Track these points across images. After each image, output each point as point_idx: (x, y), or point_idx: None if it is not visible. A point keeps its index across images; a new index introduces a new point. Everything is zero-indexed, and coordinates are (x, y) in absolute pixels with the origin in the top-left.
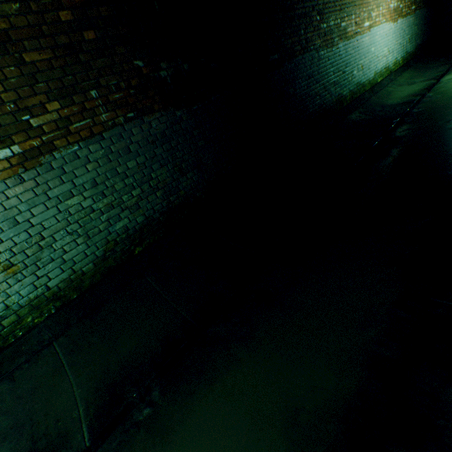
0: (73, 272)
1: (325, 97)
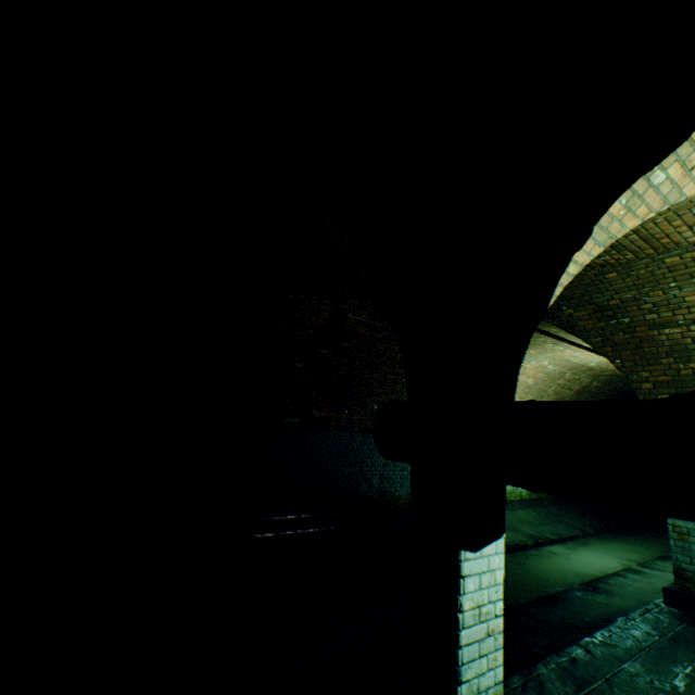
0: None
1: None
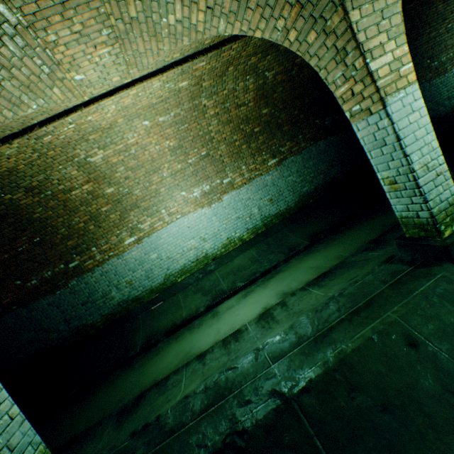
0: (287, 206)
1: (438, 110)
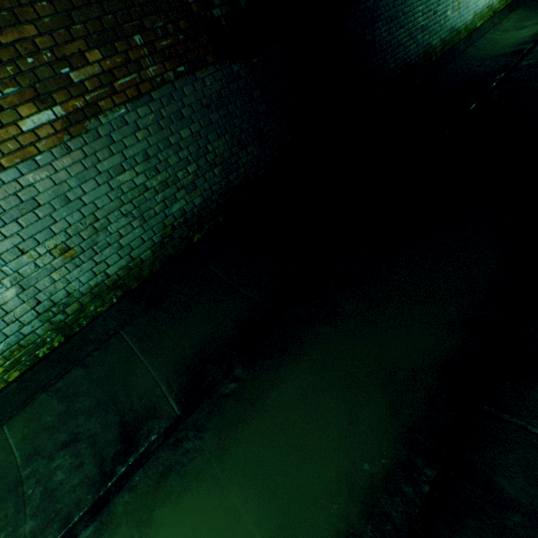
0: (131, 259)
1: (410, 49)
